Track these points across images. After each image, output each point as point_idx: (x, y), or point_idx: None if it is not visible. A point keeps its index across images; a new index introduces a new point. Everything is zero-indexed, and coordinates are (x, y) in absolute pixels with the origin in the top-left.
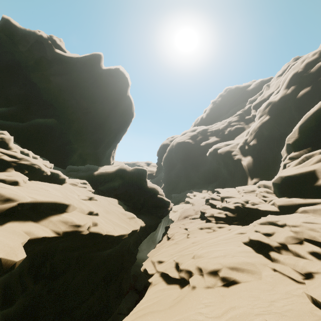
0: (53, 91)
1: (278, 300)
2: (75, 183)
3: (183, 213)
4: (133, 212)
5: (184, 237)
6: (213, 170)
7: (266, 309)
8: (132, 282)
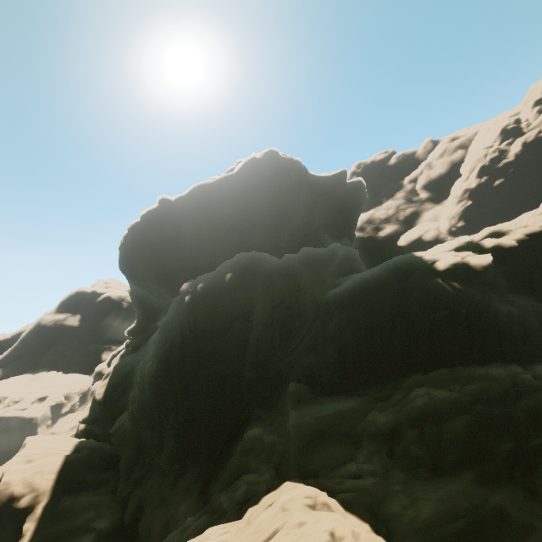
0: (317, 212)
1: None
2: None
3: None
4: None
5: None
6: None
7: None
8: None
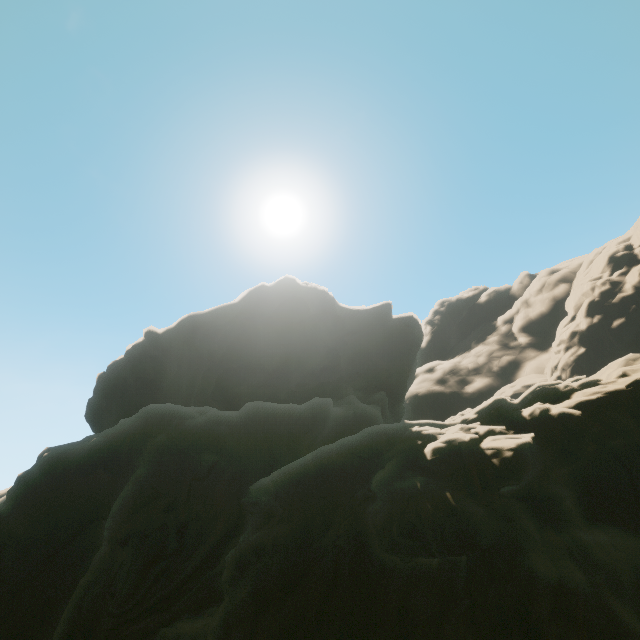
0: (347, 354)
1: None
2: None
3: None
4: None
5: None
6: None
7: None
8: None
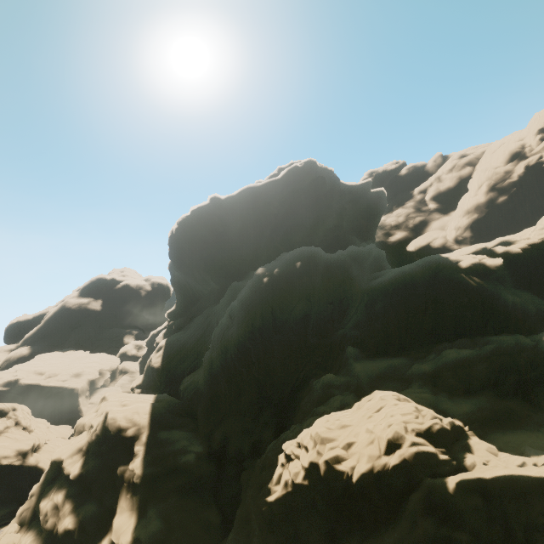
0: (345, 216)
1: None
2: None
3: None
4: None
5: None
6: None
7: None
8: None
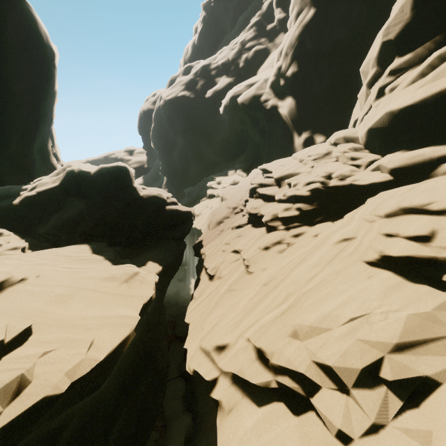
0: None
1: None
2: None
3: (214, 217)
4: (132, 251)
5: (241, 274)
6: (236, 136)
7: None
8: (170, 332)
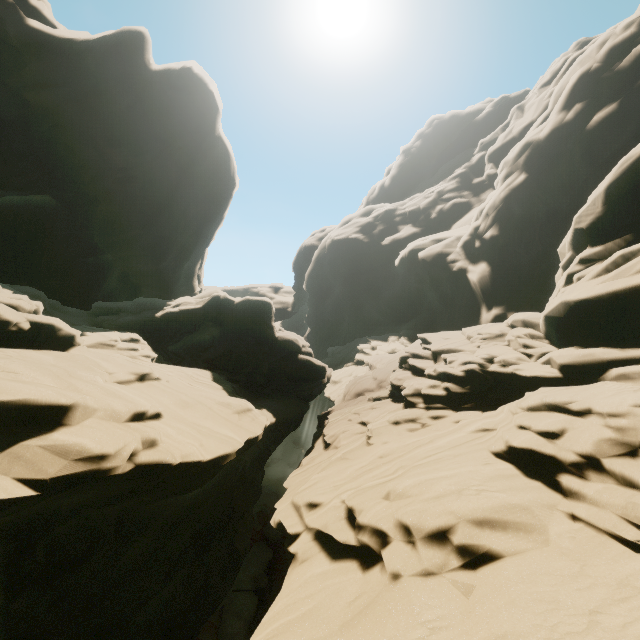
0: (37, 127)
1: (606, 606)
2: (110, 341)
3: (354, 386)
4: (249, 394)
5: (360, 444)
6: (410, 295)
7: (584, 639)
8: (257, 527)
